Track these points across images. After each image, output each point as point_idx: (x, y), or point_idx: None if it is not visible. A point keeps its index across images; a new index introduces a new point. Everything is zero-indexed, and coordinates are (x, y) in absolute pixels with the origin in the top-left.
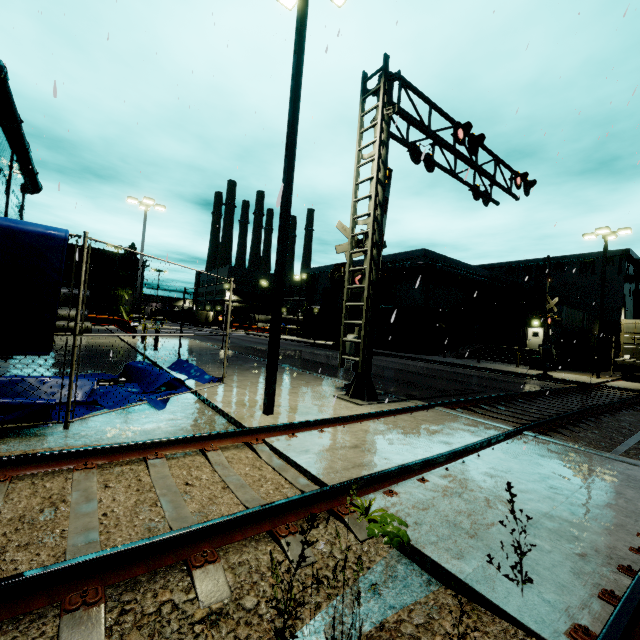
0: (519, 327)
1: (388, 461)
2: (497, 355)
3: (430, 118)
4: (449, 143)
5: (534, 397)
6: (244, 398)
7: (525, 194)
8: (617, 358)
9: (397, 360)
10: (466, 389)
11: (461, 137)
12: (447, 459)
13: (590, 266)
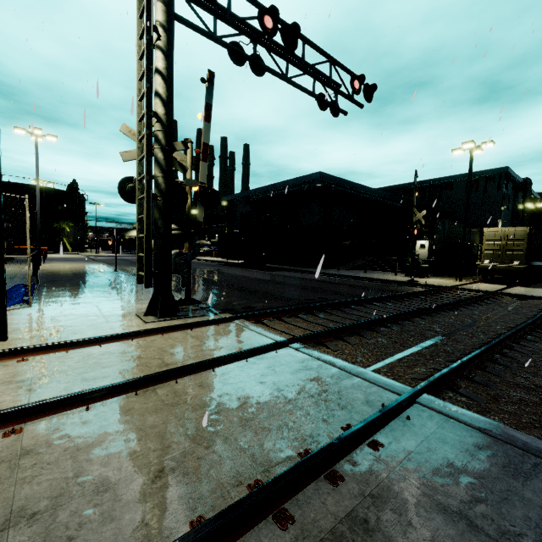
0: (409, 240)
1: (25, 401)
2: (386, 266)
3: (229, 2)
4: (276, 41)
5: (372, 303)
6: (16, 322)
7: (366, 100)
8: (478, 263)
9: (291, 274)
10: (319, 298)
11: (269, 26)
12: (111, 393)
13: (475, 184)
